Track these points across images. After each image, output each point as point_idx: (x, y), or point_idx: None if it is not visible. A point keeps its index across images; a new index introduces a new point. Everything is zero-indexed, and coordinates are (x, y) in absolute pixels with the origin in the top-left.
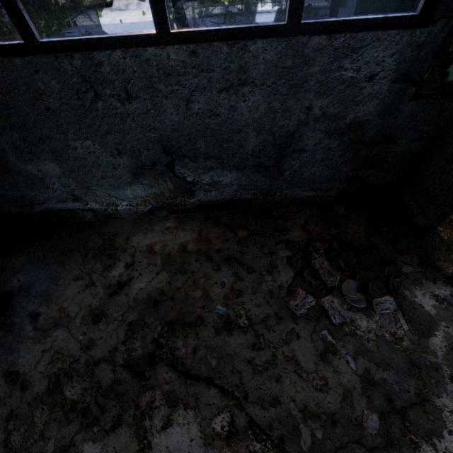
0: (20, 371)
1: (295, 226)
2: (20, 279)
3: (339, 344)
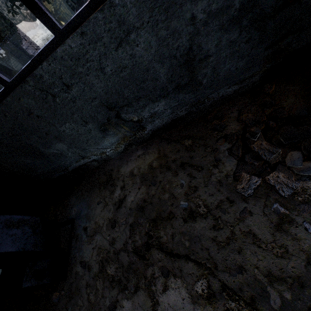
0: (86, 261)
1: (230, 121)
2: (75, 210)
3: (293, 213)
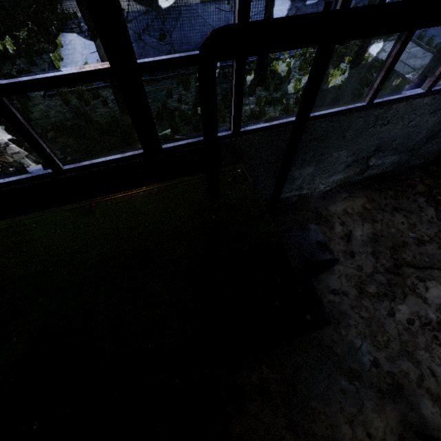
0: (336, 289)
1: (416, 183)
2: None
3: None
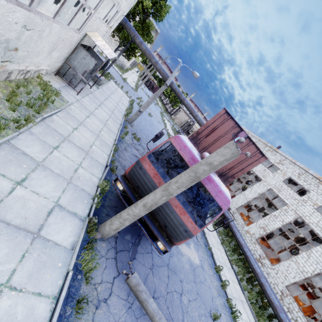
0: None
1: None
2: None
3: None
